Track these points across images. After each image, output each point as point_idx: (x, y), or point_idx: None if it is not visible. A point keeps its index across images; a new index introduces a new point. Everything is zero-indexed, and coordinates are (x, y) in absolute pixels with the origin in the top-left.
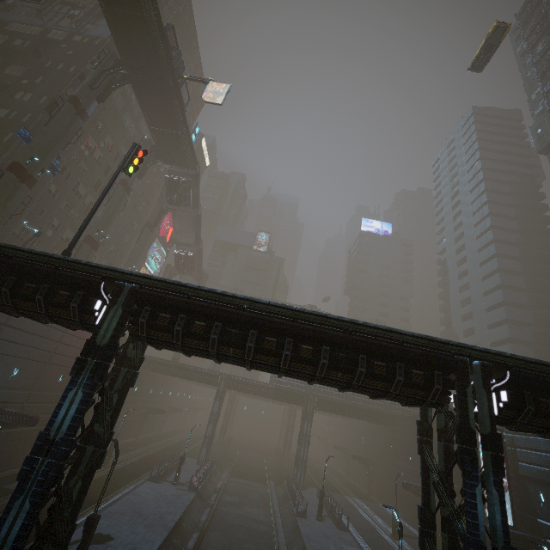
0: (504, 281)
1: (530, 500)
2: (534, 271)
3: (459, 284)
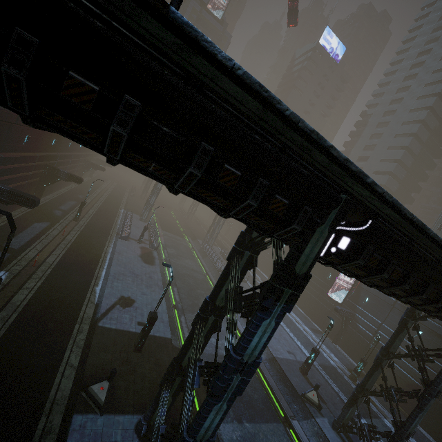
0: (403, 158)
1: (358, 297)
2: (423, 157)
3: (367, 143)
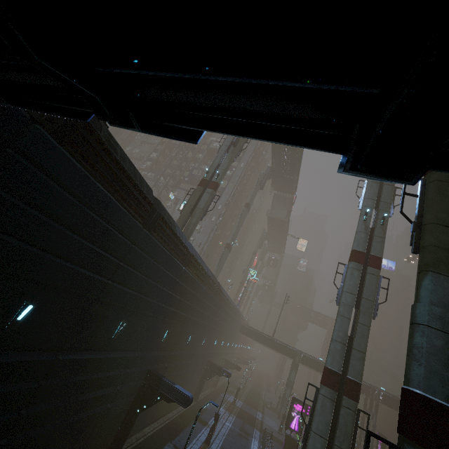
0: None
1: None
2: None
3: None
